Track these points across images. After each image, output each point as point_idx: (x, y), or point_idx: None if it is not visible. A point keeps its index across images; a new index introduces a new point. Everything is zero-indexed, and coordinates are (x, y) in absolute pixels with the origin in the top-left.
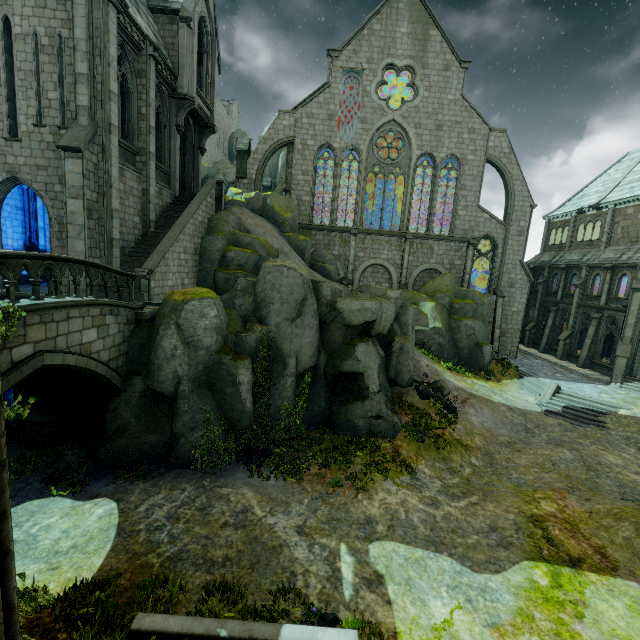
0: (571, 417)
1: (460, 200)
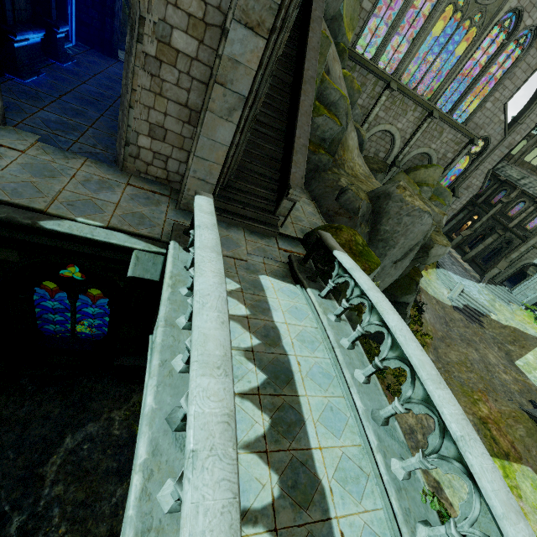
0: (467, 315)
1: (498, 90)
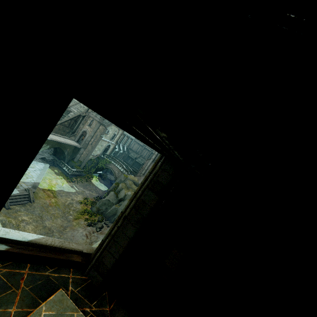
0: None
1: None
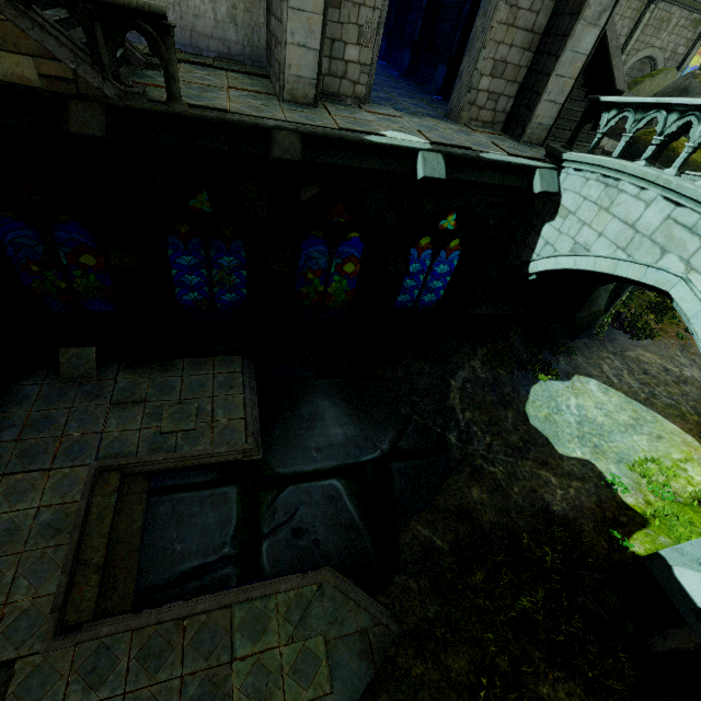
0: None
1: None
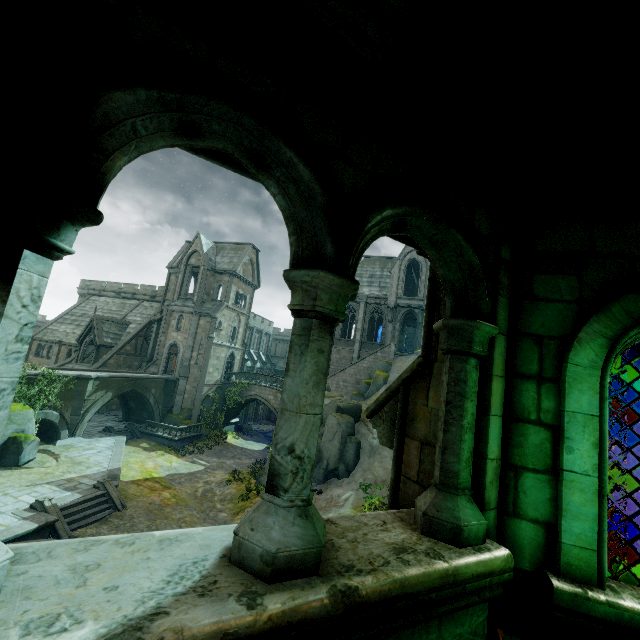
0: None
1: None
